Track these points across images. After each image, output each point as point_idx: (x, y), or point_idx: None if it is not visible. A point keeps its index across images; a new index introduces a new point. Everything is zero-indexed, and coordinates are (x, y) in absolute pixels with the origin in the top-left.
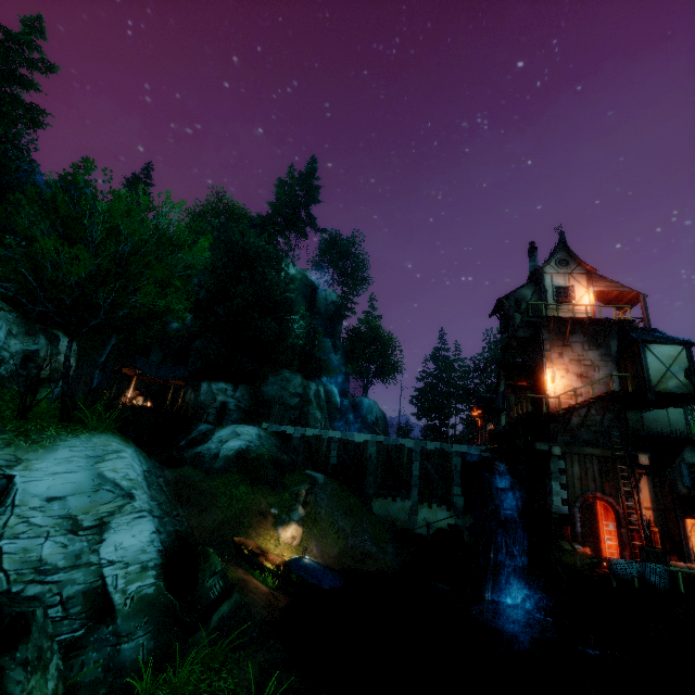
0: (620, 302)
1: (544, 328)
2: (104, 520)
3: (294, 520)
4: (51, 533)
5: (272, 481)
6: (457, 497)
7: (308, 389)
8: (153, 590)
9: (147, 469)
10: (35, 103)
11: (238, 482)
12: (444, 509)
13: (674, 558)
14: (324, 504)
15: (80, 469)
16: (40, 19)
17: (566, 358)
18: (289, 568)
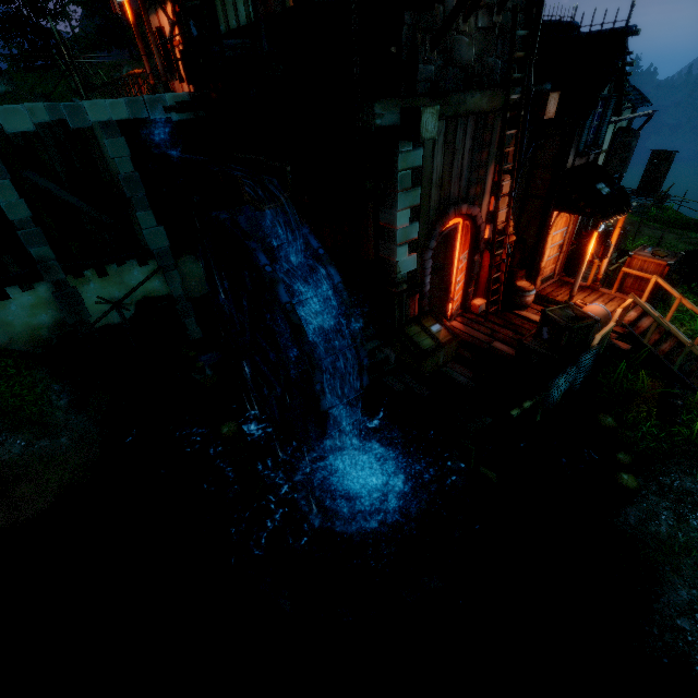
0: None
1: None
2: None
3: None
4: None
5: None
6: (153, 235)
7: None
8: None
9: None
10: None
11: None
12: (136, 266)
13: (523, 274)
14: None
15: None
16: None
17: None
18: None
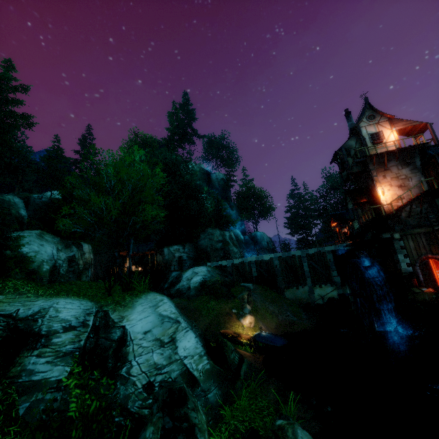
0: (414, 132)
1: (369, 163)
2: (173, 337)
3: (247, 313)
4: (153, 349)
5: (226, 295)
6: (336, 277)
7: (225, 236)
8: (209, 366)
9: (174, 305)
10: (25, 113)
11: (208, 300)
12: (329, 286)
13: None
14: (258, 300)
15: (150, 314)
16: (10, 60)
17: (388, 178)
18: (256, 340)
